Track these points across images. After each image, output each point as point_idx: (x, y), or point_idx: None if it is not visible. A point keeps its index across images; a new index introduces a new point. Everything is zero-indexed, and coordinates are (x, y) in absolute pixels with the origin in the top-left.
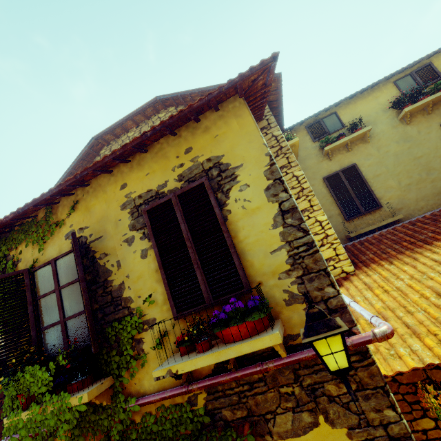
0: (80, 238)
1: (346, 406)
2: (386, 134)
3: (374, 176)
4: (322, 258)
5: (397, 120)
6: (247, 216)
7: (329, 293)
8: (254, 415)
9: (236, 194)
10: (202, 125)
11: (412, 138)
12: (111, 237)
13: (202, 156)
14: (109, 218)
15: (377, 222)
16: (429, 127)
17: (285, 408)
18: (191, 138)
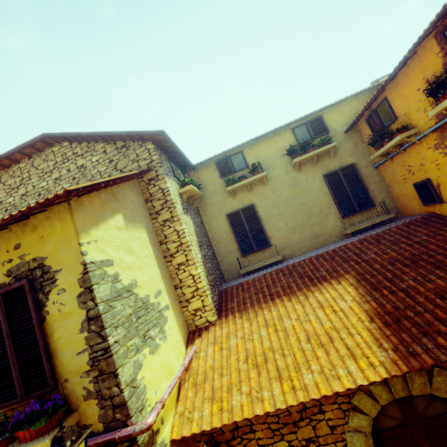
0: None
1: None
2: (281, 179)
3: (268, 216)
4: (114, 361)
5: (291, 167)
6: (62, 318)
7: (115, 392)
8: None
9: (55, 297)
10: (31, 222)
11: (300, 185)
12: None
13: (29, 254)
14: None
15: (267, 259)
16: (314, 177)
17: None
18: (21, 235)
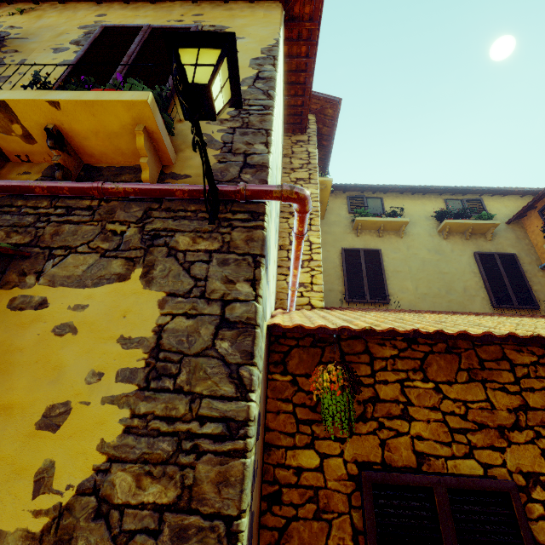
0: (1, 32)
1: (187, 265)
2: (421, 238)
3: (394, 270)
4: (272, 122)
5: (436, 232)
6: None
7: (257, 150)
8: (38, 246)
9: None
10: (228, 6)
11: (444, 253)
12: (41, 42)
13: (209, 22)
14: (57, 30)
15: None
16: (463, 251)
17: (95, 248)
18: (209, 10)
